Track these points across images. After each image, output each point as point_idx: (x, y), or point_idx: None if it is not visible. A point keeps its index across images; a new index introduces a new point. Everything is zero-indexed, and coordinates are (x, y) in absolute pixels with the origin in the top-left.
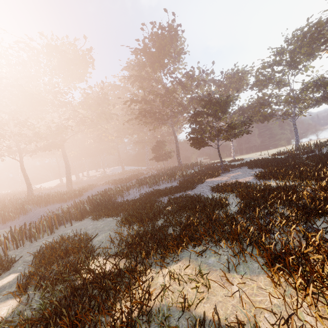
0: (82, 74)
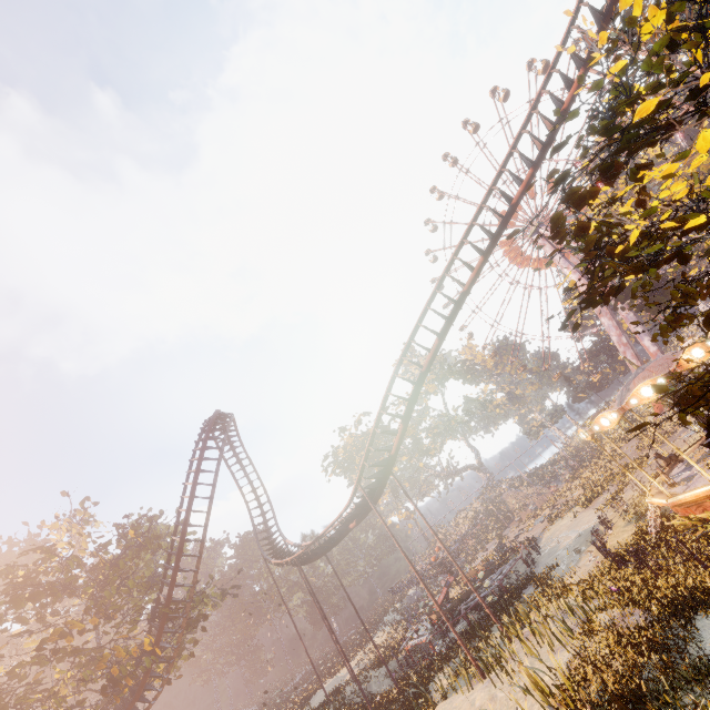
0: None
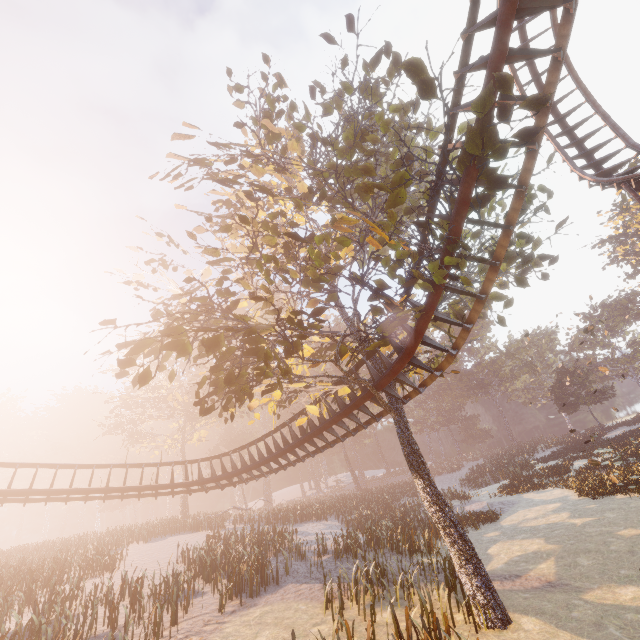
0: None
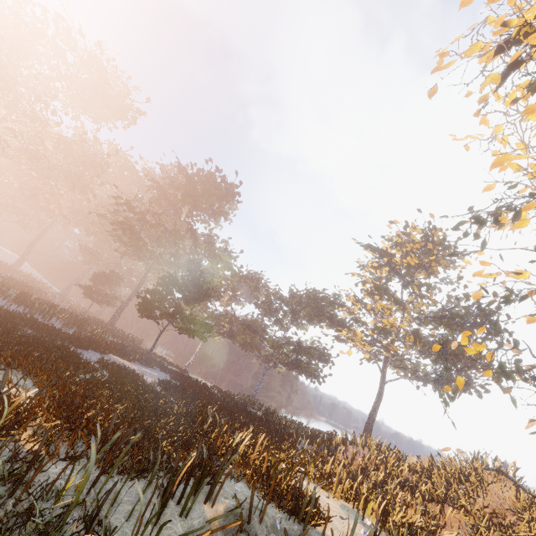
0: (104, 117)
